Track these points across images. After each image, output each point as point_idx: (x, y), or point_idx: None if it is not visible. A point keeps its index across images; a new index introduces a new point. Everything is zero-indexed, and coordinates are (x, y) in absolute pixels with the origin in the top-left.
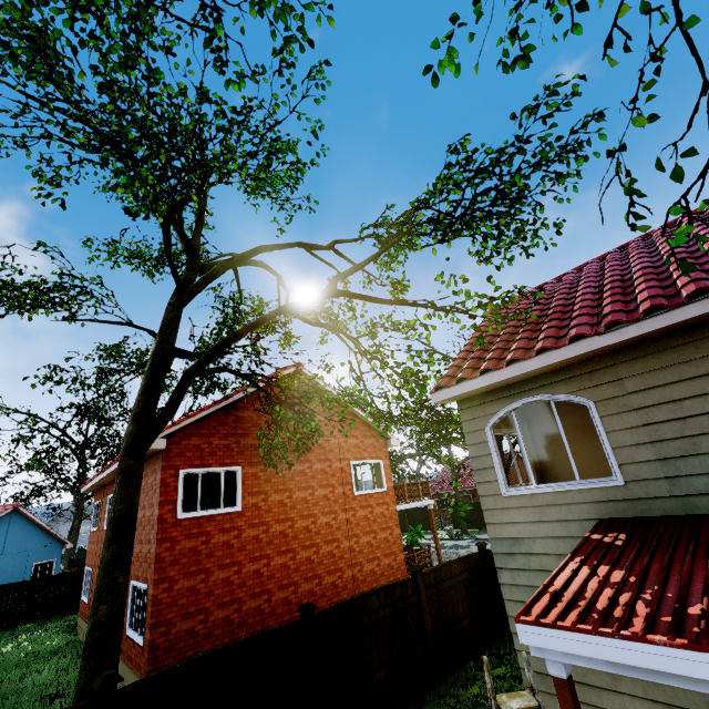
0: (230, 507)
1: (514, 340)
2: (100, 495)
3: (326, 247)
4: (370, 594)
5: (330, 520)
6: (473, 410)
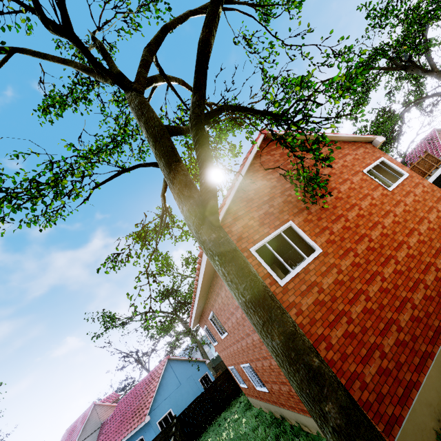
0: (312, 254)
1: None
2: (203, 323)
3: None
4: None
5: (392, 218)
6: None
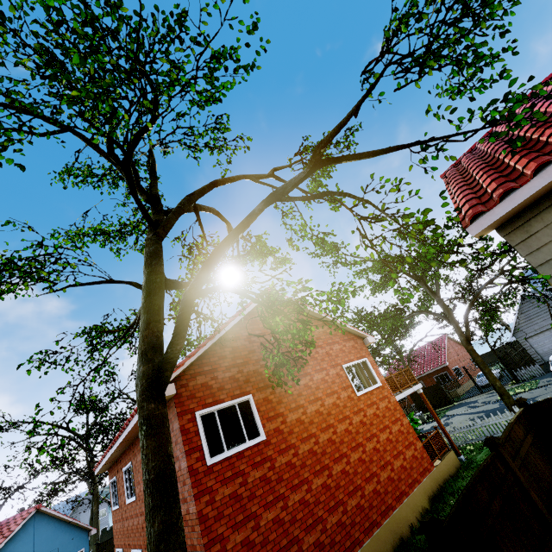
0: (255, 439)
1: (545, 136)
2: (114, 471)
3: (268, 175)
4: (473, 484)
5: (347, 426)
6: (525, 227)
